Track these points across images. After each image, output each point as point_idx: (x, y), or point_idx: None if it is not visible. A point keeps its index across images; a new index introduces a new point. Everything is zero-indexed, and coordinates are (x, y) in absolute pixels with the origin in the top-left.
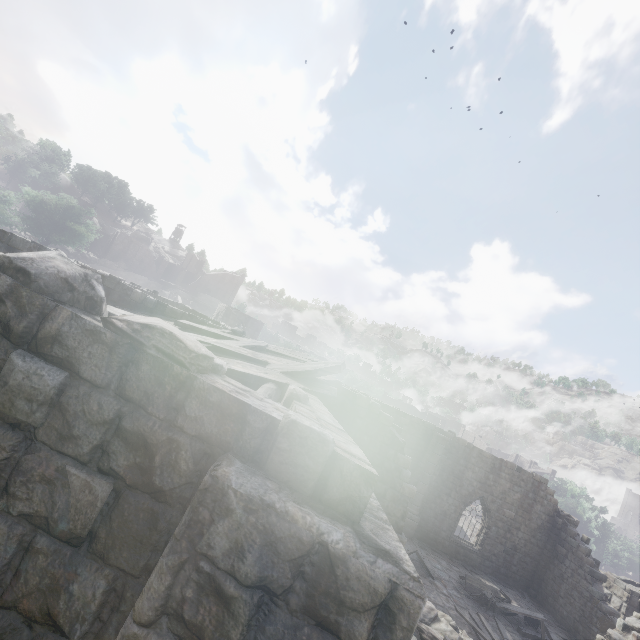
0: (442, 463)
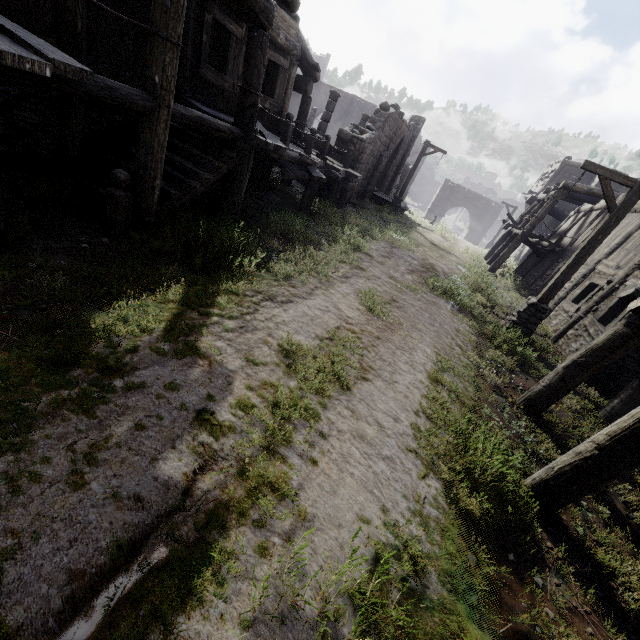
0: (358, 118)
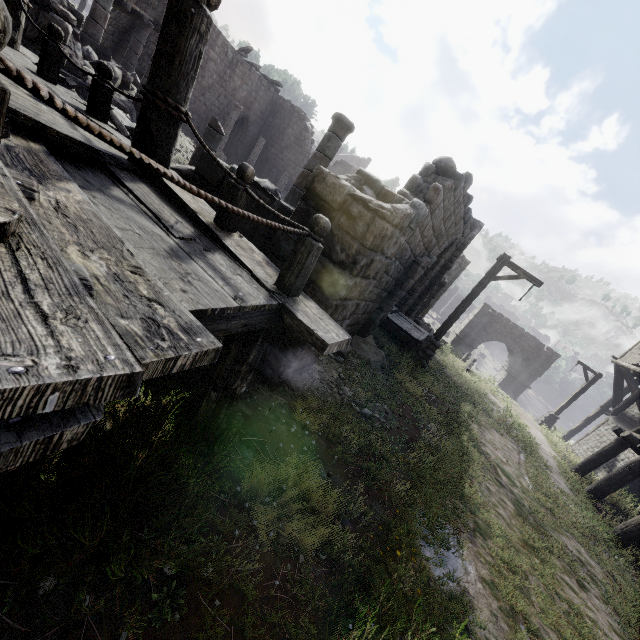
0: None
